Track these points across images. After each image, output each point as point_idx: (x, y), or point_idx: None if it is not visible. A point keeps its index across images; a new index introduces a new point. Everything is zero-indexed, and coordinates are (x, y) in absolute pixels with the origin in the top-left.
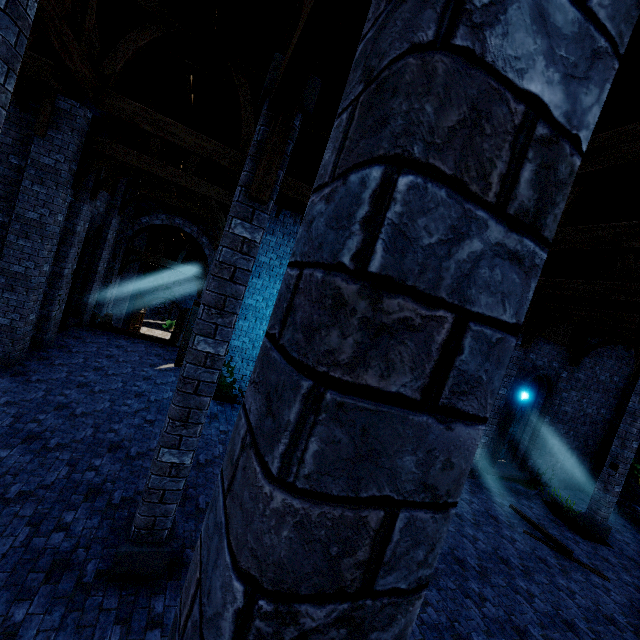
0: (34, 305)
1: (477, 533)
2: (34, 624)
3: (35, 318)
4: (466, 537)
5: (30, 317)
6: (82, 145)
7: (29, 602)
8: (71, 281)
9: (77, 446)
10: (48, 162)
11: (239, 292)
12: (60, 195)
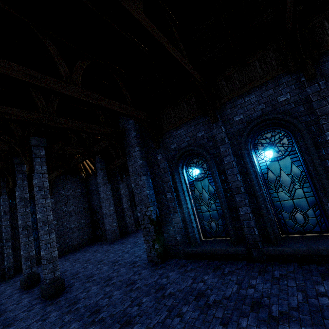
0: (113, 220)
1: (255, 327)
2: (23, 303)
3: (117, 224)
4: (226, 326)
5: (113, 224)
6: (105, 171)
7: (29, 298)
8: (131, 208)
9: (93, 262)
10: (99, 181)
11: (38, 197)
12: (104, 187)
